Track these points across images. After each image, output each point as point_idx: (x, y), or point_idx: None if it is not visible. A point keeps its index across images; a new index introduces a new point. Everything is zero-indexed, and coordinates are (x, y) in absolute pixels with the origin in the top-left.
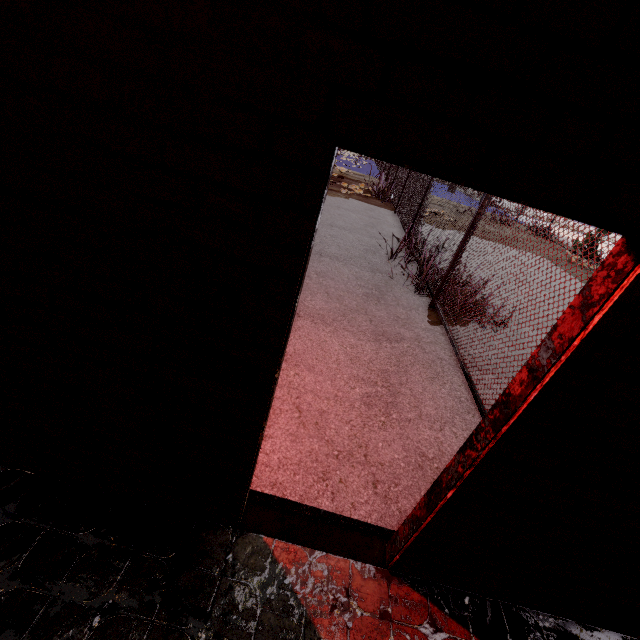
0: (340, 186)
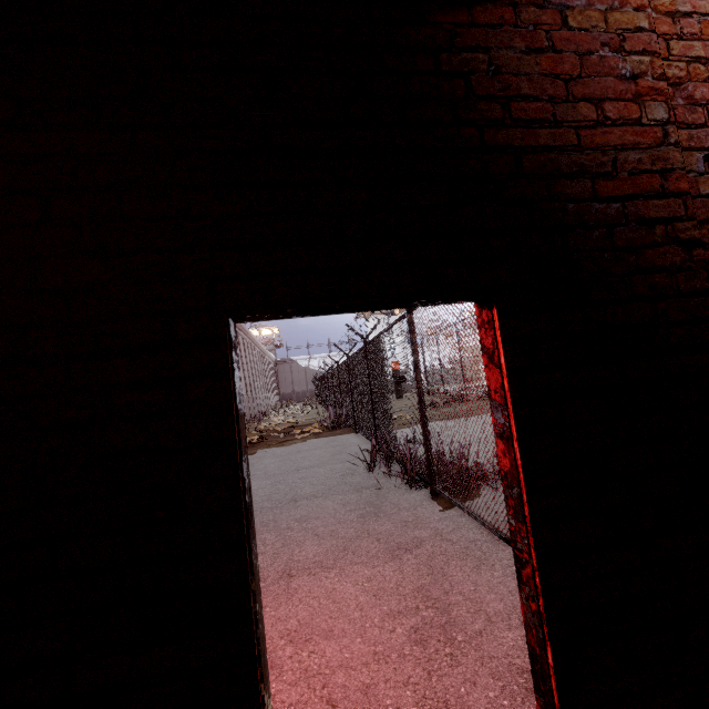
0: (294, 434)
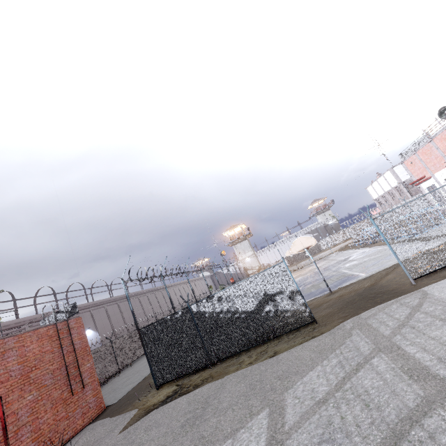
0: None
